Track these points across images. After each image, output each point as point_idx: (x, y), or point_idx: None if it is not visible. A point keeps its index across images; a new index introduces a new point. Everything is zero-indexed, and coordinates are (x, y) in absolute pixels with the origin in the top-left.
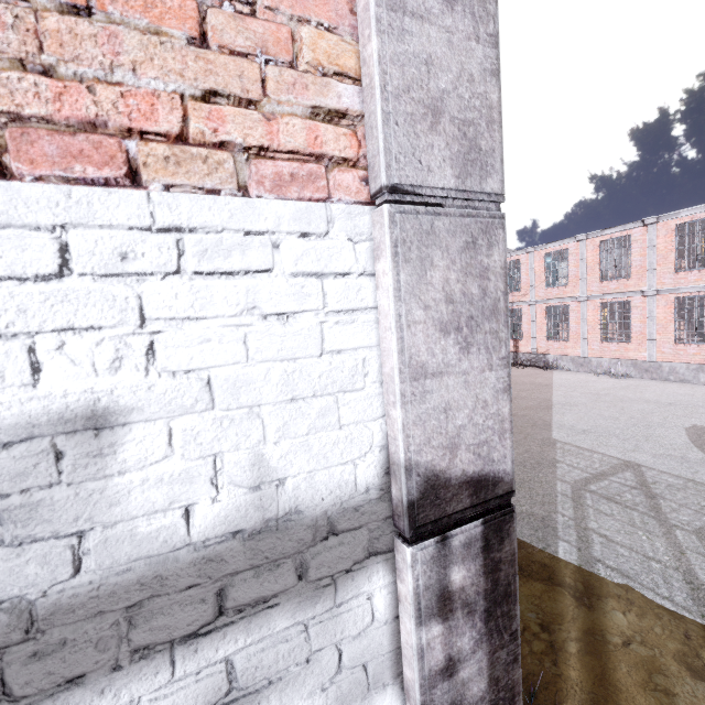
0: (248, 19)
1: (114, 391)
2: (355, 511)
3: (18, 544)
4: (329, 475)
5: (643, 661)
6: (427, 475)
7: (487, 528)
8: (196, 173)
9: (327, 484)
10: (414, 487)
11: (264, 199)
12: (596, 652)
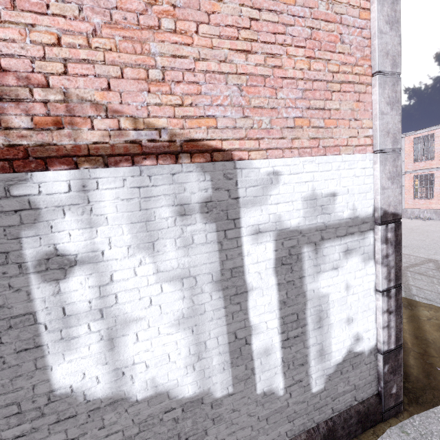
0: (356, 121)
1: (336, 190)
2: (368, 218)
3: (325, 214)
4: (364, 210)
5: (437, 324)
6: (384, 211)
7: (395, 225)
8: (347, 151)
9: (363, 211)
10: (381, 213)
11: (356, 154)
12: (415, 321)
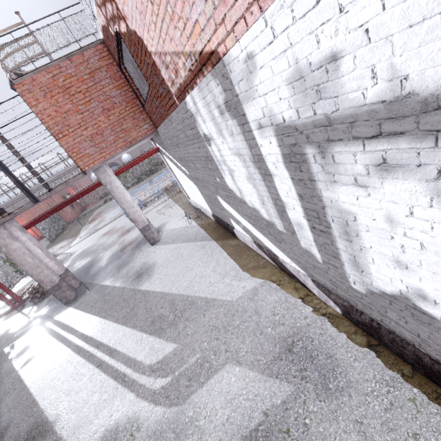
0: None
1: (337, 45)
2: None
3: (324, 99)
4: (436, 72)
5: None
6: None
7: None
8: None
9: (434, 77)
10: None
11: None
12: None
